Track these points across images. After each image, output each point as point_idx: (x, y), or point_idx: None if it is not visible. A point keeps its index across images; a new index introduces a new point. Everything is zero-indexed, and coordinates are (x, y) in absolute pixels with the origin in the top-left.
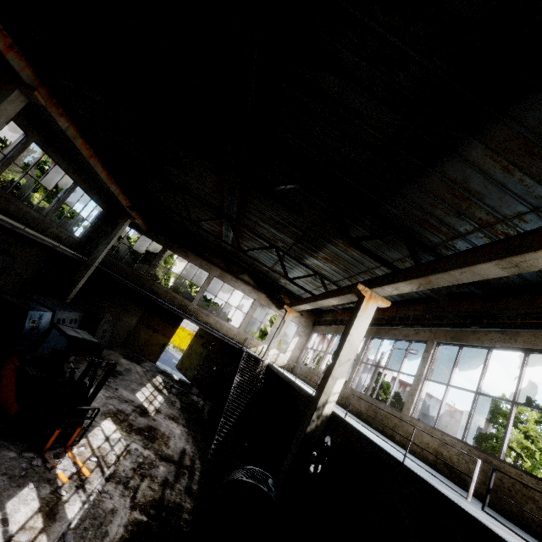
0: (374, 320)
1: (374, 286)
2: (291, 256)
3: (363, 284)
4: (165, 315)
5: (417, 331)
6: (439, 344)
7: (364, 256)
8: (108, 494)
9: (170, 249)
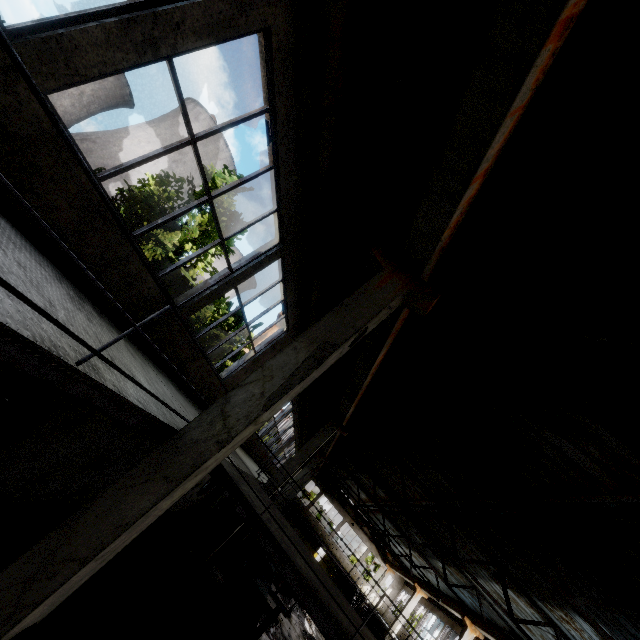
0: (433, 600)
1: (421, 587)
2: (395, 540)
3: (419, 583)
4: (311, 539)
5: (444, 616)
6: (448, 626)
7: (426, 565)
8: (317, 633)
9: (325, 494)
